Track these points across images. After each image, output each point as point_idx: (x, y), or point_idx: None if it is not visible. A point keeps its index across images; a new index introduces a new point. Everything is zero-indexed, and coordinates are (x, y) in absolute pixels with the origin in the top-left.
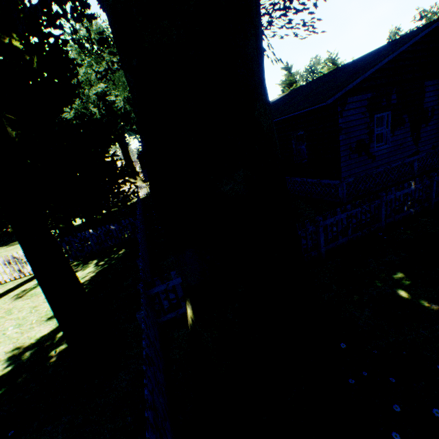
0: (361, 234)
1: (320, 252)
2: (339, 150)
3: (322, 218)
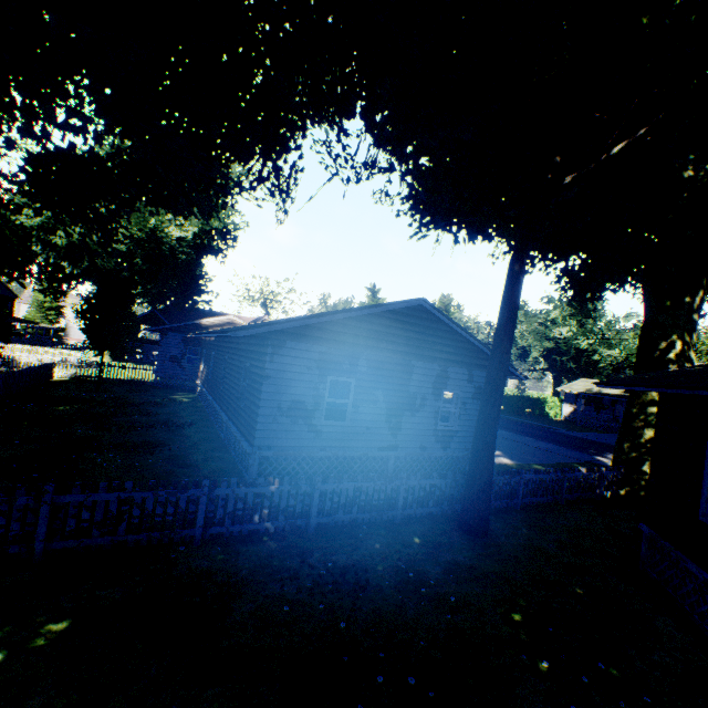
0: (146, 538)
1: (35, 551)
2: (260, 404)
3: (52, 488)
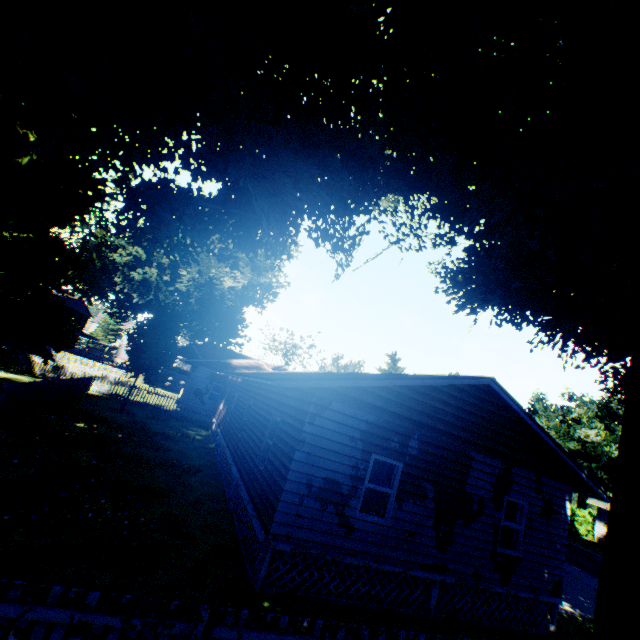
0: None
1: None
2: (287, 476)
3: None
